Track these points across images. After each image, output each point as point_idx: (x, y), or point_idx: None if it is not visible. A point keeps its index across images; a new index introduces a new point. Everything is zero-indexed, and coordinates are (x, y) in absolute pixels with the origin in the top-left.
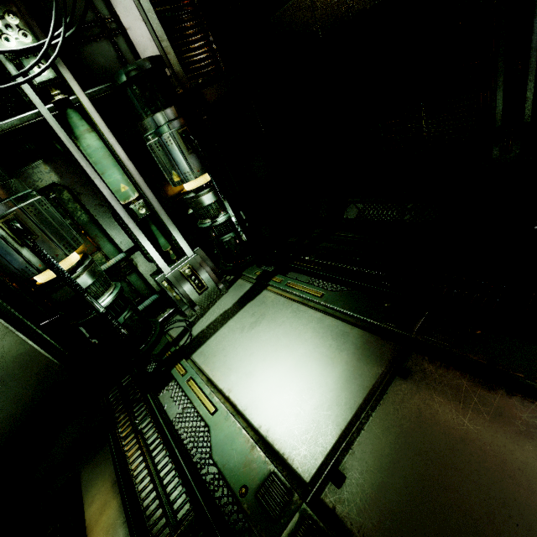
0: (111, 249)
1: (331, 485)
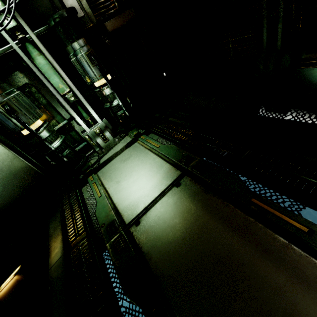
0: (60, 118)
1: (134, 225)
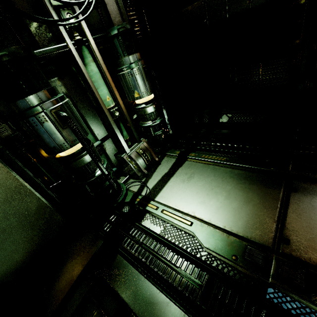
0: (91, 138)
1: (283, 244)
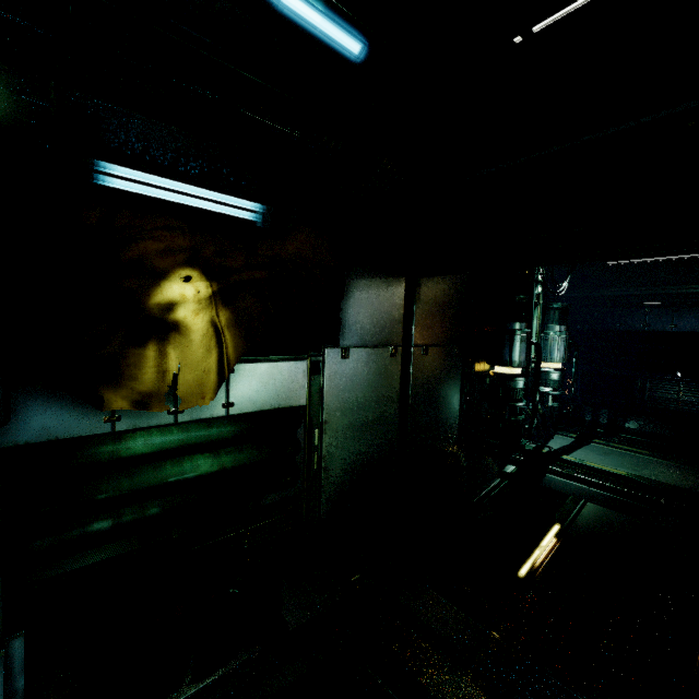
0: None
1: None
